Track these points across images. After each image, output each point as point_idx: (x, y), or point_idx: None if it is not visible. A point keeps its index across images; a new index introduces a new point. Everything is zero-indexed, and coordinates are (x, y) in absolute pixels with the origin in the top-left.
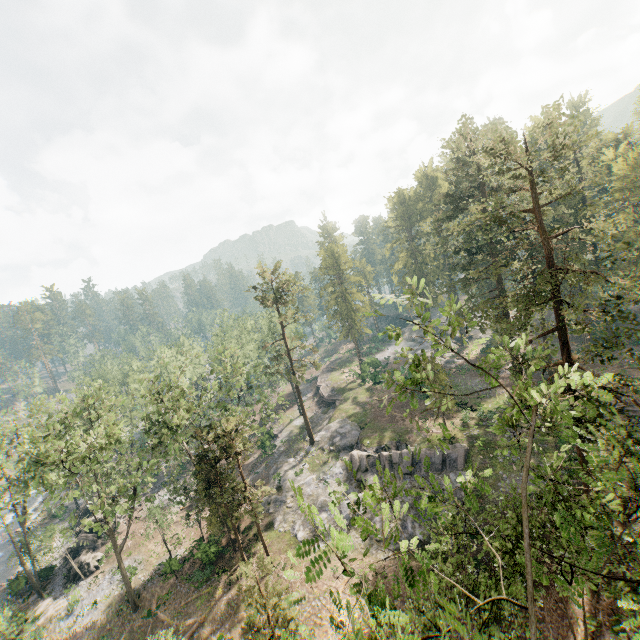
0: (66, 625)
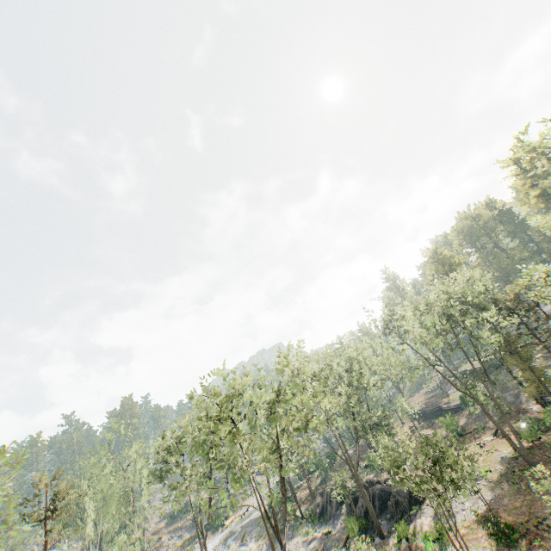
0: (463, 517)
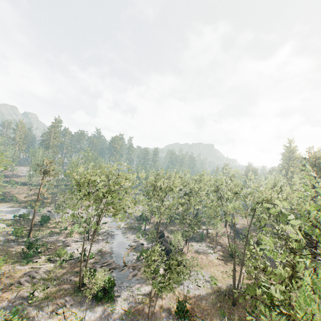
0: (183, 289)
